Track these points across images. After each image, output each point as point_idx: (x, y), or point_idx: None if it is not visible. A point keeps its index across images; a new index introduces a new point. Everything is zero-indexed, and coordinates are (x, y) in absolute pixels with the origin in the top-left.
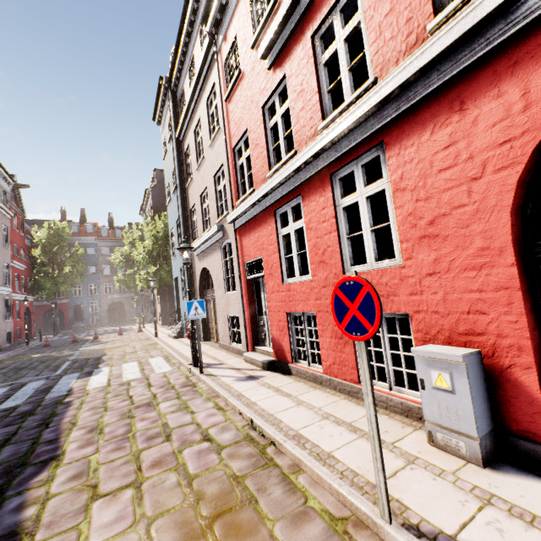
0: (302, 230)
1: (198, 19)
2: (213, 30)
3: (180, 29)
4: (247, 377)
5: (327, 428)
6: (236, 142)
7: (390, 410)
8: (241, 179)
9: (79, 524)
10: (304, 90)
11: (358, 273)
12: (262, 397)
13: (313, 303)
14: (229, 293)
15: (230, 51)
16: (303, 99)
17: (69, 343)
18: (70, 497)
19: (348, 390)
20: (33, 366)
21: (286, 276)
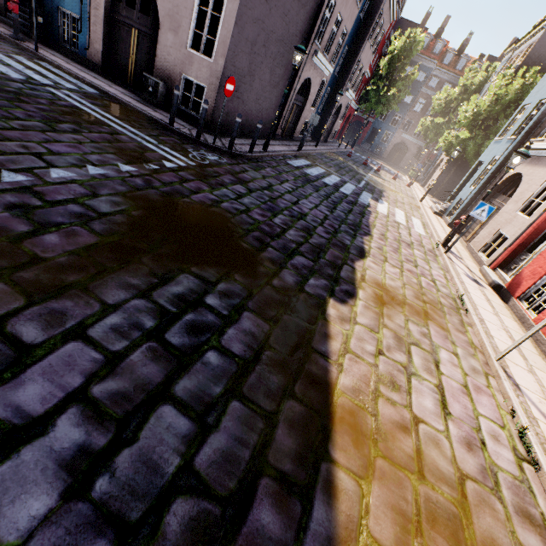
0: None
1: None
2: None
3: None
4: (473, 279)
5: (501, 333)
6: None
7: None
8: None
9: (382, 264)
10: None
11: None
12: (475, 294)
13: None
14: (519, 214)
15: None
16: None
17: (361, 163)
18: (378, 254)
19: (538, 338)
20: (346, 170)
21: None
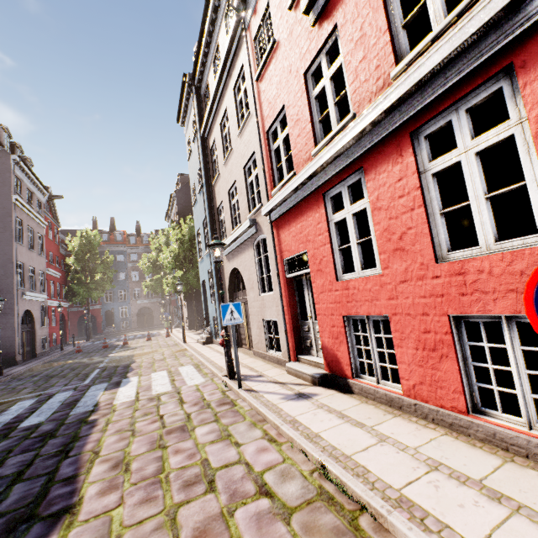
0: (344, 222)
1: (222, 3)
2: (240, 5)
3: (204, 17)
4: (296, 395)
5: (447, 490)
6: (270, 123)
7: (534, 460)
8: (276, 165)
9: None
10: (366, 34)
11: (465, 260)
12: (325, 426)
13: (384, 304)
14: (264, 295)
15: (261, 23)
16: (365, 46)
17: (100, 349)
18: None
19: (449, 421)
20: (63, 374)
21: (342, 272)
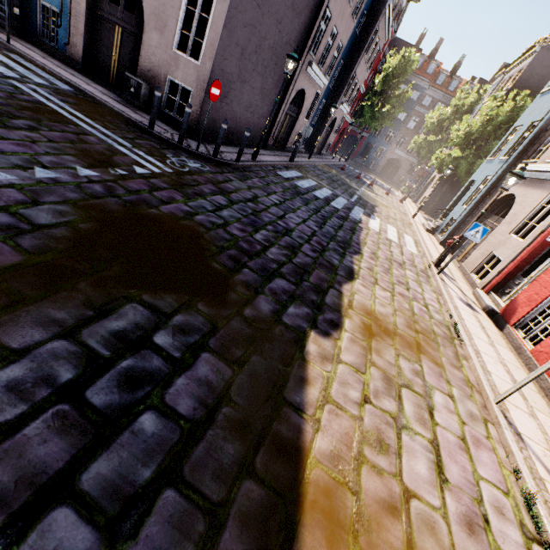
0: None
1: None
2: None
3: None
4: (467, 303)
5: (498, 367)
6: None
7: None
8: None
9: (372, 287)
10: None
11: None
12: (469, 321)
13: None
14: (513, 236)
15: None
16: None
17: (354, 177)
18: (368, 275)
19: None
20: (339, 183)
21: None
